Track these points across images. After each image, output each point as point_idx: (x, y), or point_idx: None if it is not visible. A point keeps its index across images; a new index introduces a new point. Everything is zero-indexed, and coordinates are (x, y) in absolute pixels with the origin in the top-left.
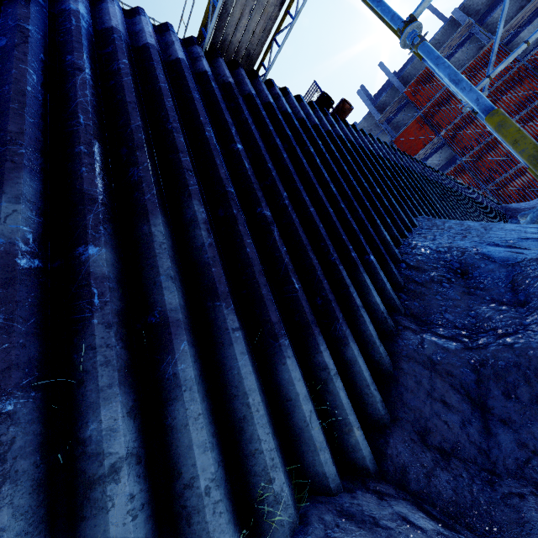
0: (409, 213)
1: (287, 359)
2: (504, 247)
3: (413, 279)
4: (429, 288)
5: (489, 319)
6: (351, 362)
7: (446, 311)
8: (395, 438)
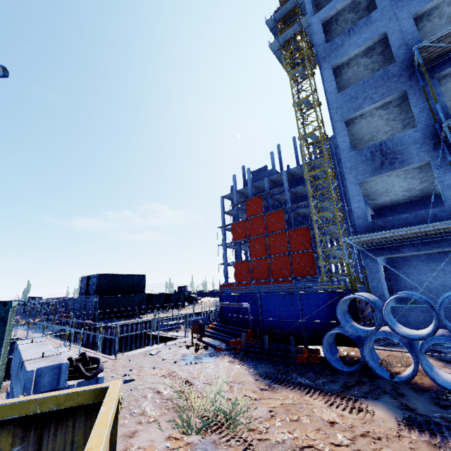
0: None
1: None
2: None
3: None
4: None
5: None
6: None
7: None
8: None
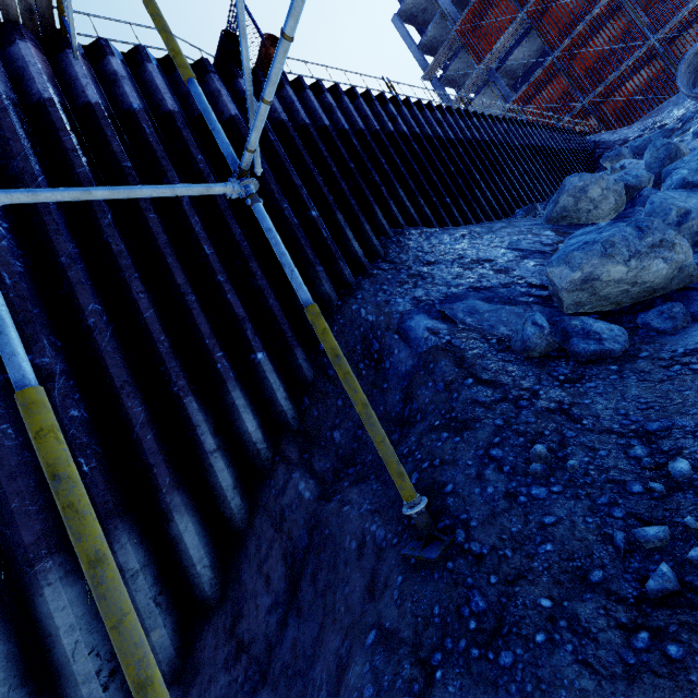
0: (372, 236)
1: (46, 588)
2: (432, 317)
3: (325, 370)
4: (335, 386)
5: (366, 445)
6: (176, 540)
7: (338, 426)
8: (211, 625)
